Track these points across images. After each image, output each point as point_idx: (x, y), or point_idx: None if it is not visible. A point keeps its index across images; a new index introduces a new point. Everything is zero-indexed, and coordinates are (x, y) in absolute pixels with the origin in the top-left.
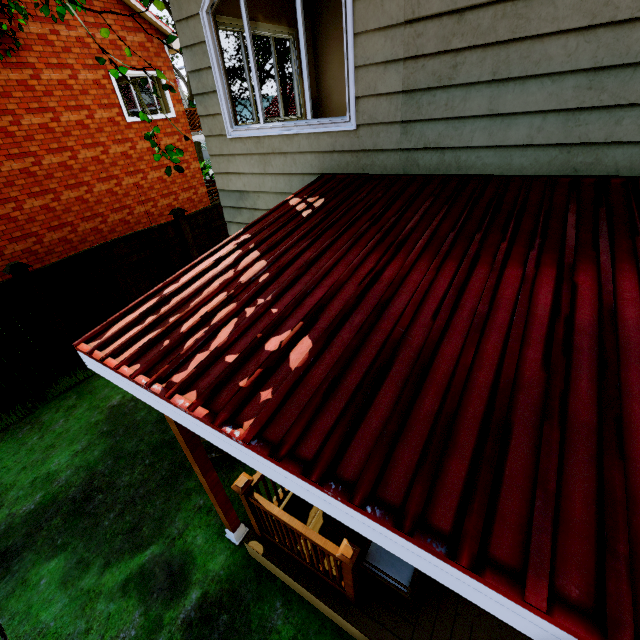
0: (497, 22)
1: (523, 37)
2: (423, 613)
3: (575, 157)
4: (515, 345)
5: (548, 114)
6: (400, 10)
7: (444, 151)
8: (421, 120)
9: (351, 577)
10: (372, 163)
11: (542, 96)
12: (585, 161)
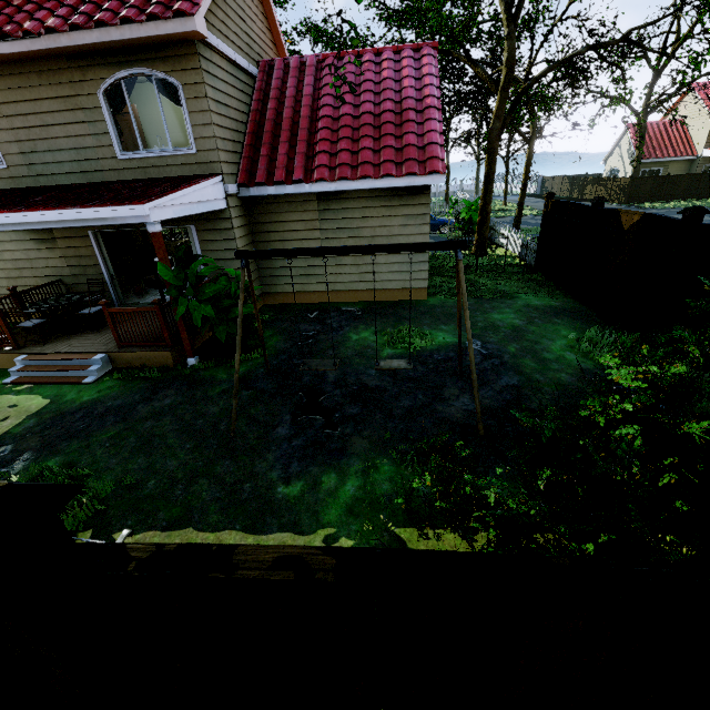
0: (42, 132)
1: (52, 138)
2: (52, 344)
3: (88, 176)
4: (5, 202)
5: (73, 162)
6: (7, 125)
7: (48, 176)
8: (33, 164)
9: (2, 321)
10: (22, 183)
11: (67, 156)
12: (91, 177)
